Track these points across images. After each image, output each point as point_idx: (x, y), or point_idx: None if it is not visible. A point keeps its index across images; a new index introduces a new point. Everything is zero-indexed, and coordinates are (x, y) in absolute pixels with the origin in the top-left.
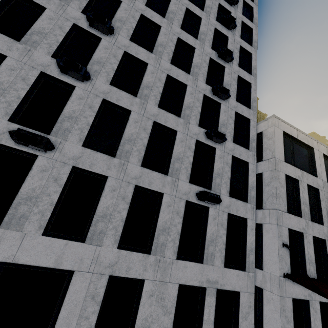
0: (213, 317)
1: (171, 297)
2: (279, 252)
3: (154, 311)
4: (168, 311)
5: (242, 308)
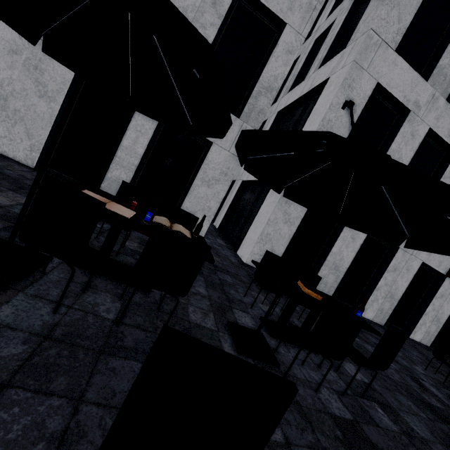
0: (143, 151)
1: (58, 77)
2: (328, 114)
3: (18, 81)
4: (50, 96)
5: (208, 168)
